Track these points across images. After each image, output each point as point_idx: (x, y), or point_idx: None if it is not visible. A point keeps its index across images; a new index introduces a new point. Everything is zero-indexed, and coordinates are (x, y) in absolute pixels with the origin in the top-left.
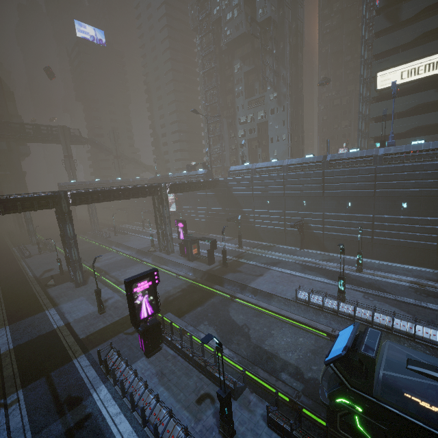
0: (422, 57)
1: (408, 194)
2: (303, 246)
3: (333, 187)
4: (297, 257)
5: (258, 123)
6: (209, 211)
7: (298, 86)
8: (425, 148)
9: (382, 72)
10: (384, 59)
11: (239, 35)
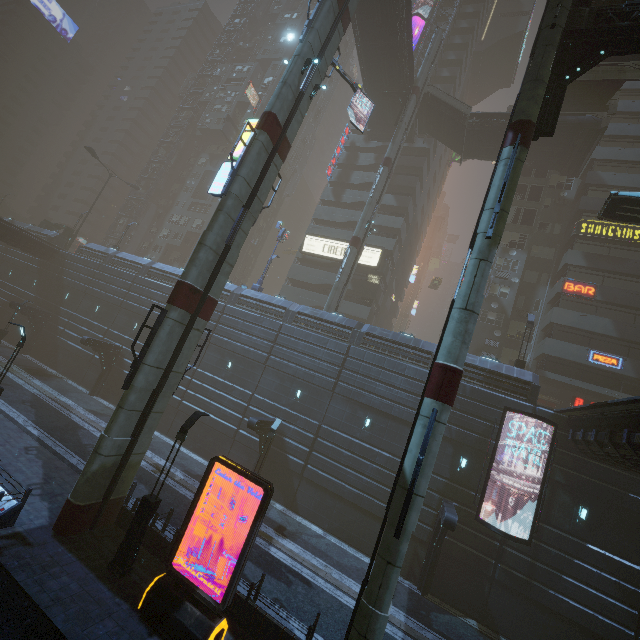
0: (343, 240)
1: (239, 351)
2: (98, 391)
3: None
4: (57, 394)
5: (190, 231)
6: (15, 294)
7: (258, 222)
8: (275, 303)
9: (311, 236)
10: (319, 226)
11: (217, 129)
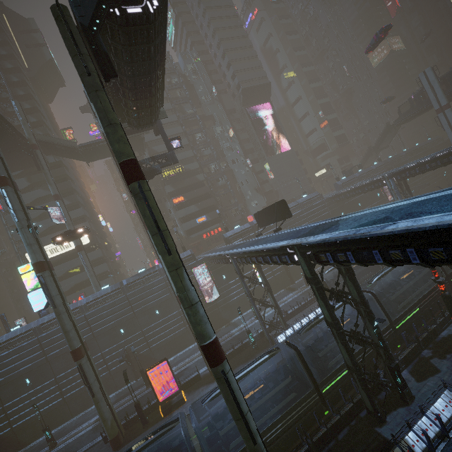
0: None
1: None
2: None
3: (3, 374)
4: None
5: None
6: None
7: None
8: None
9: None
10: None
11: None
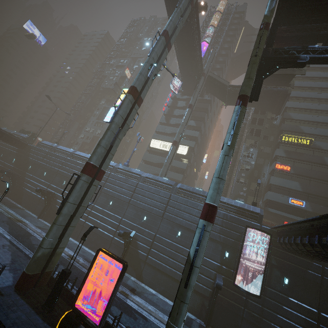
0: (170, 141)
1: (116, 196)
2: (42, 216)
3: None
4: (21, 218)
5: (95, 136)
6: (3, 165)
7: (128, 132)
8: (135, 172)
9: (154, 139)
10: (158, 134)
11: (110, 88)
